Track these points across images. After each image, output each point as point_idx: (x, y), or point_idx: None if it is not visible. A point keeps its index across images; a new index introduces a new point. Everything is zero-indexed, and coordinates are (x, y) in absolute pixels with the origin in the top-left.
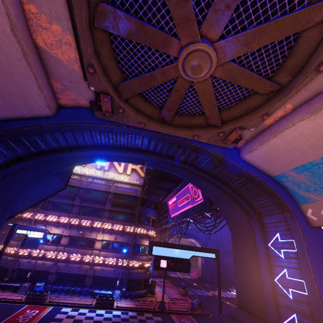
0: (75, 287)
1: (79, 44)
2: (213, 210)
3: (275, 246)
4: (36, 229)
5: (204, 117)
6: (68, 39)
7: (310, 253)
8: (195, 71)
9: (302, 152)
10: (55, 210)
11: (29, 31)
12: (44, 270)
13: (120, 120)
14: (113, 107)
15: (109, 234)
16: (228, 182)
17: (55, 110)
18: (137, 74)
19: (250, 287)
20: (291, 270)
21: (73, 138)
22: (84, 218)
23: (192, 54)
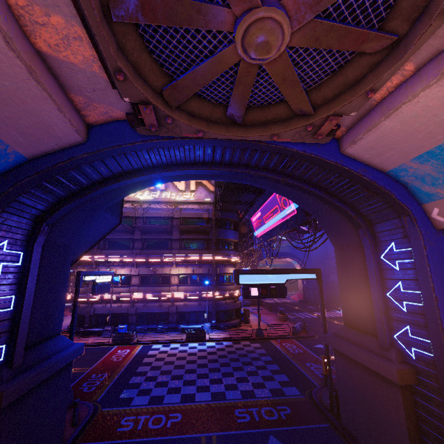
0: (161, 325)
1: (97, 45)
2: (310, 222)
3: (389, 257)
4: (101, 273)
5: (283, 106)
6: (76, 31)
7: (431, 261)
8: (261, 51)
9: (427, 134)
10: (115, 249)
11: (24, 35)
12: (122, 313)
13: (171, 132)
14: (159, 118)
15: (184, 267)
16: (326, 187)
17: (85, 133)
18: (181, 65)
19: (358, 305)
20: (407, 282)
21: (116, 163)
22: (150, 253)
23: (253, 28)
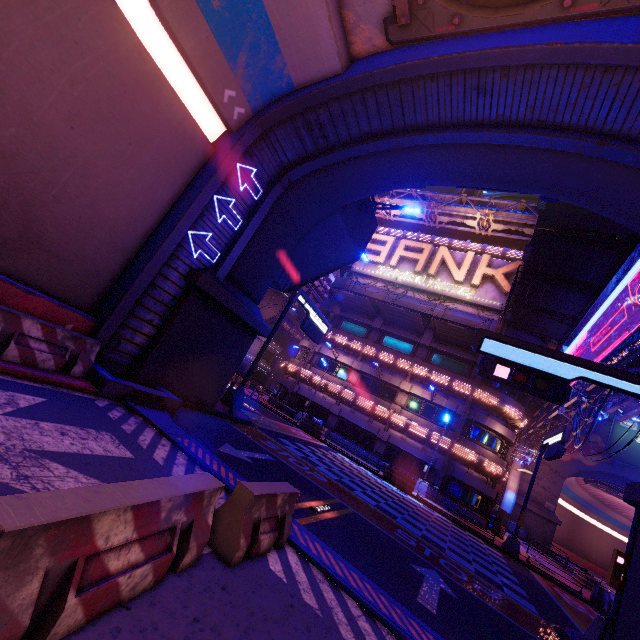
0: (360, 448)
1: None
2: None
3: None
4: (318, 312)
5: None
6: None
7: None
8: None
9: None
10: (347, 331)
11: None
12: (324, 407)
13: (423, 29)
14: (411, 2)
15: (421, 387)
16: None
17: (346, 64)
18: None
19: None
20: None
21: (366, 114)
22: (384, 350)
23: None
